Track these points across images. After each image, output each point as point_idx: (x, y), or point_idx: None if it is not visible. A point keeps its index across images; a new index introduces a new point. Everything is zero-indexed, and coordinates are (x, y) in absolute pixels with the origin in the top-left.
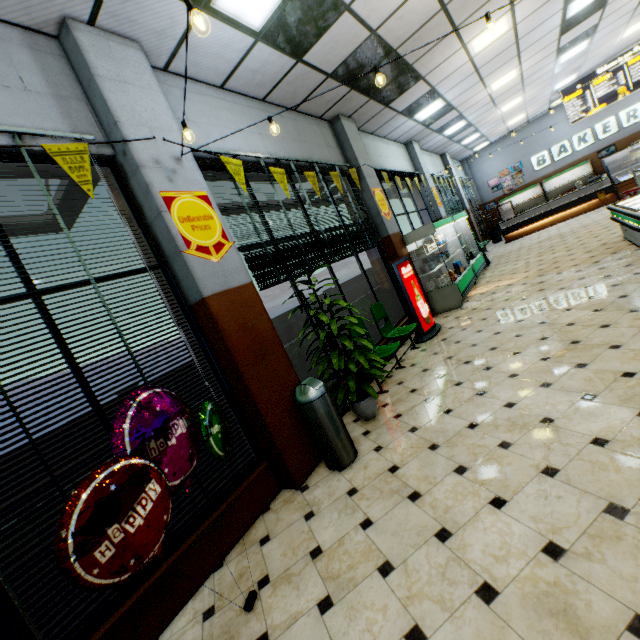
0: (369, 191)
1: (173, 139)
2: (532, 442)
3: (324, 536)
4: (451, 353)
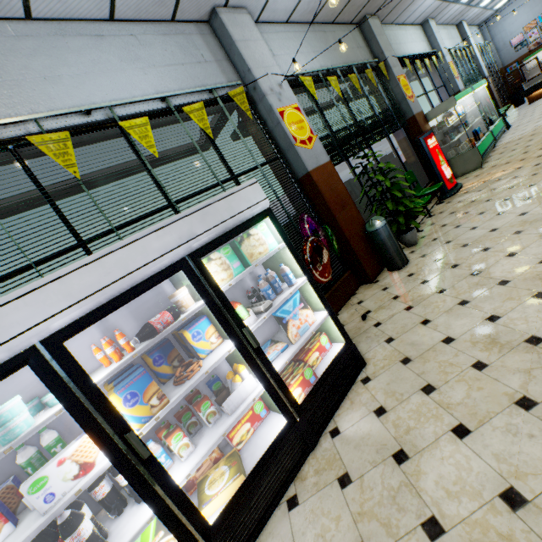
0: (395, 79)
1: (275, 72)
2: (538, 226)
3: (398, 292)
4: (473, 198)
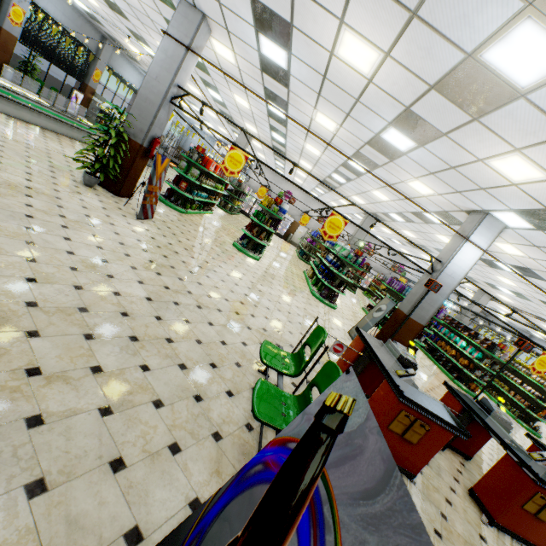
0: (95, 68)
1: None
2: None
3: None
4: None
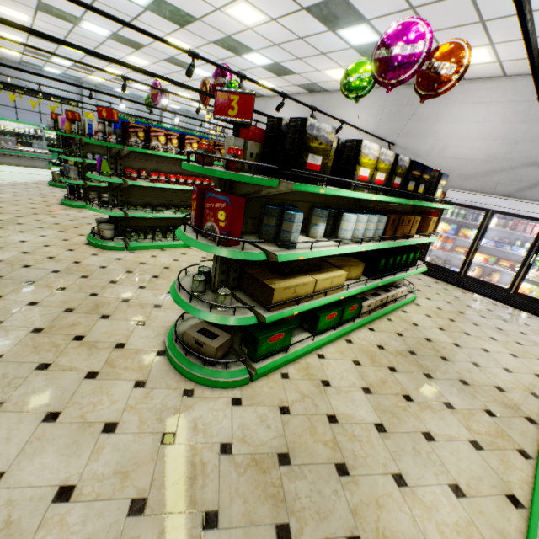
0: None
1: None
2: None
3: None
4: None
